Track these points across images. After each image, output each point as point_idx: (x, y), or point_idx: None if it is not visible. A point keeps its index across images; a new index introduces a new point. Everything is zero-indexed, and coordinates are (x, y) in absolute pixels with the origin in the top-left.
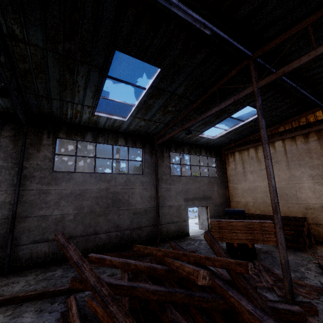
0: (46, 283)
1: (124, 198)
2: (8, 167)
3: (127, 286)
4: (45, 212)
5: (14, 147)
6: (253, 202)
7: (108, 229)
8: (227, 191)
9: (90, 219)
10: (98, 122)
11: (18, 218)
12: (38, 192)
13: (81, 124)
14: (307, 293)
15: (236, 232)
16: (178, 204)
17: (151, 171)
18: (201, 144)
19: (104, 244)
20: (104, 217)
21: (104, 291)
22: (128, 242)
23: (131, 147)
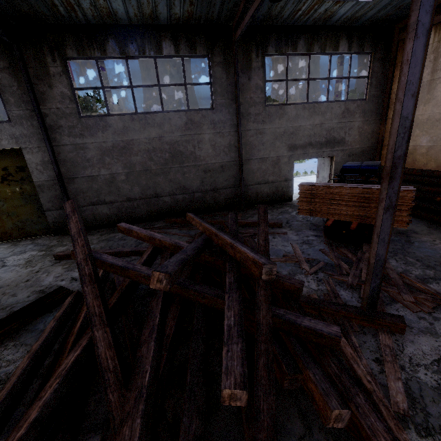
0: (105, 244)
1: (188, 149)
2: (26, 116)
3: (120, 267)
4: (91, 172)
5: (19, 85)
6: (428, 146)
7: (171, 191)
8: (382, 126)
9: (146, 179)
10: (115, 12)
11: (66, 179)
12: (74, 148)
13: (92, 24)
14: (414, 303)
15: (338, 205)
16: (277, 155)
17: (227, 101)
18: (340, 24)
19: (170, 208)
20: (163, 177)
21: (86, 271)
22: (201, 207)
23: (187, 56)
